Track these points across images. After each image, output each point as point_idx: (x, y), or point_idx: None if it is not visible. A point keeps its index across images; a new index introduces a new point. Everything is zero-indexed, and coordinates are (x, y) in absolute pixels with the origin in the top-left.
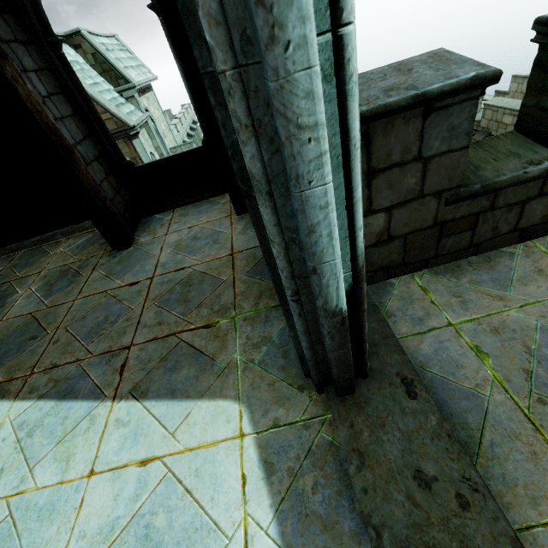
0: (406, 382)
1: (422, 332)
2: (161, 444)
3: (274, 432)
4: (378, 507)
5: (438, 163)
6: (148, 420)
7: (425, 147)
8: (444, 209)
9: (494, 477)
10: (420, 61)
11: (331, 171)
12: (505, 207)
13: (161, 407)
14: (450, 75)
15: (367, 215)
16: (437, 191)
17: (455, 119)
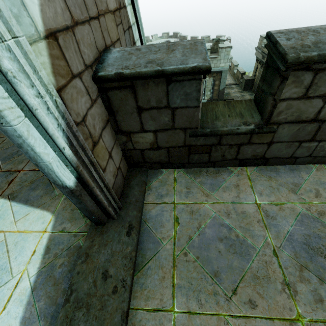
0: (130, 227)
1: (158, 203)
2: (8, 225)
3: (59, 234)
4: (79, 282)
5: (181, 112)
6: (9, 212)
7: (171, 101)
8: (189, 138)
9: (139, 283)
10: (184, 45)
11: (30, 117)
12: (228, 145)
13: (18, 207)
14: (185, 62)
15: (142, 132)
16: (184, 127)
17: (188, 89)
